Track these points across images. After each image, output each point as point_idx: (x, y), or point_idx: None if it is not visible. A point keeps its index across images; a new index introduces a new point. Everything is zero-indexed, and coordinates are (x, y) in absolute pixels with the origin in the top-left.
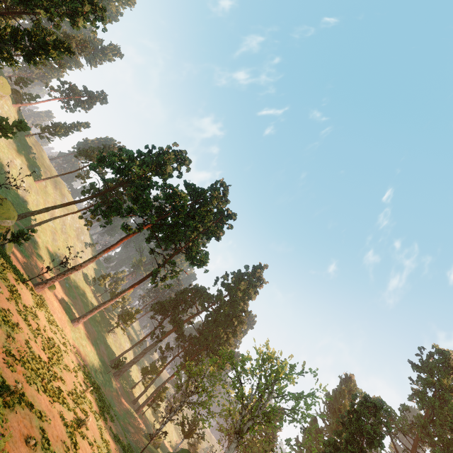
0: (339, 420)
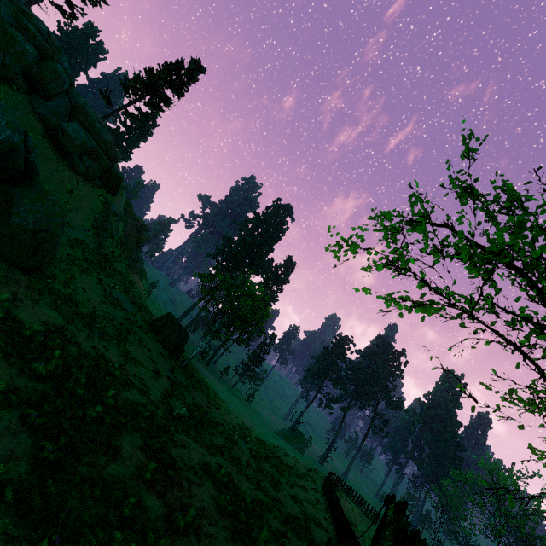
0: None
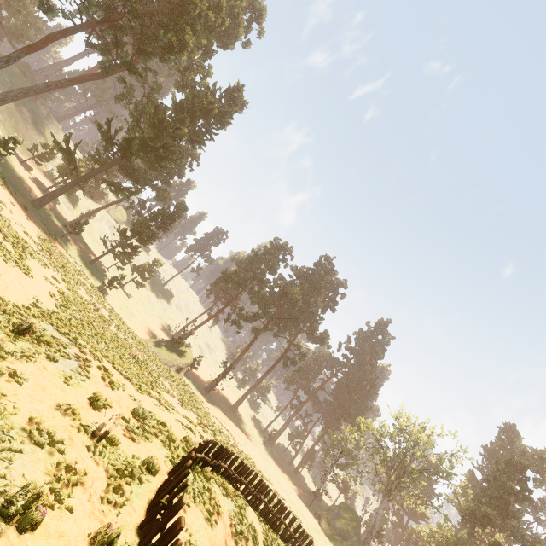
0: (485, 478)
